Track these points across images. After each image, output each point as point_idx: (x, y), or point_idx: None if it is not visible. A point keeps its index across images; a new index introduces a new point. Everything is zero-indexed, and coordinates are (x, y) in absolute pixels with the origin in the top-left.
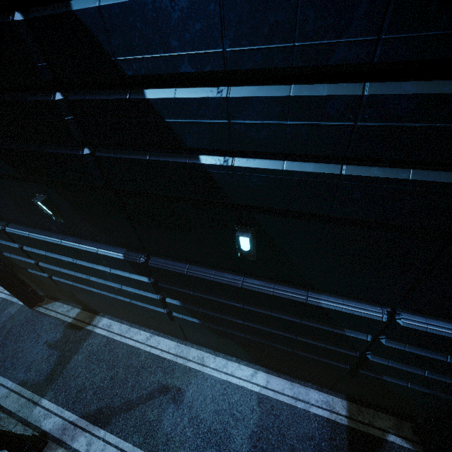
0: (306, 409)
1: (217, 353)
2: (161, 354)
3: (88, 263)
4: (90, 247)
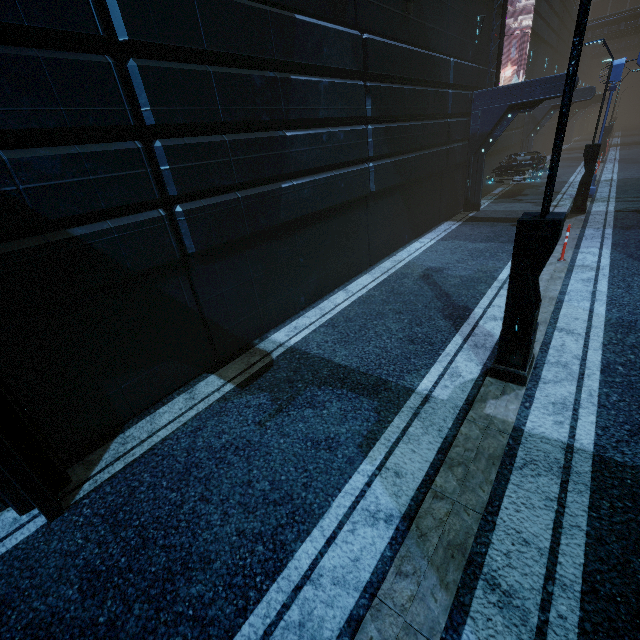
0: (452, 229)
1: (392, 255)
2: (377, 281)
3: (295, 75)
4: (308, 18)
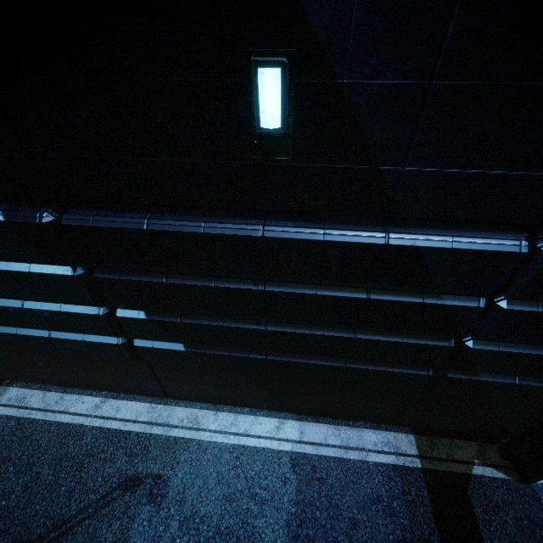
0: (363, 459)
1: (218, 407)
2: (123, 426)
3: None
4: None
